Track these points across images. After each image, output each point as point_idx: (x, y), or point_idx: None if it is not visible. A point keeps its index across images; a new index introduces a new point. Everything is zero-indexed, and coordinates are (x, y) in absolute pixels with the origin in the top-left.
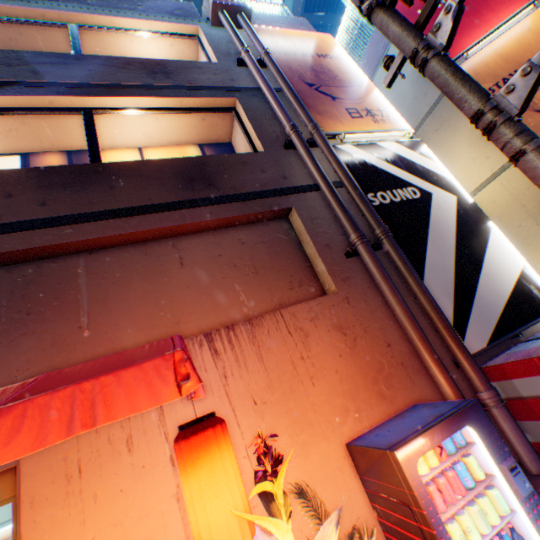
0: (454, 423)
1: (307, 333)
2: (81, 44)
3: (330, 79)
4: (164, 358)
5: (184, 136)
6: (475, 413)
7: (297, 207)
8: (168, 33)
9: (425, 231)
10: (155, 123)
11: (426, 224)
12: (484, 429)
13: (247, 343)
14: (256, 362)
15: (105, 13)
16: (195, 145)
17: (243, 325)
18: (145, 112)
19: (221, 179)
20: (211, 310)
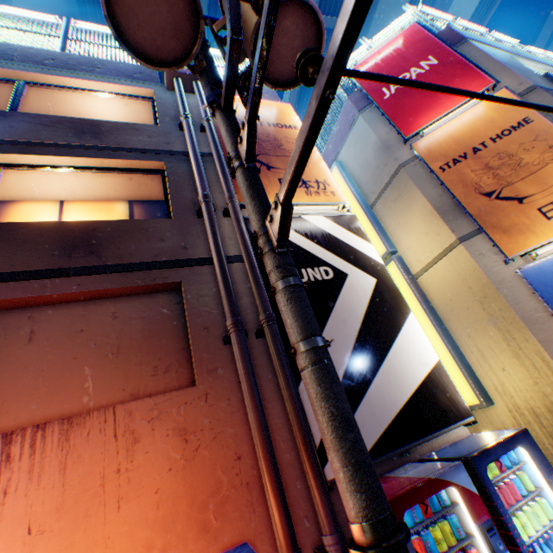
0: None
1: (139, 437)
2: (23, 100)
3: (273, 148)
4: None
5: (112, 192)
6: None
7: (187, 282)
8: (122, 94)
9: (326, 318)
10: (77, 179)
11: (330, 309)
12: None
13: (55, 448)
14: (55, 473)
15: (58, 73)
16: (125, 201)
17: (60, 423)
18: (62, 170)
19: (109, 246)
20: (43, 398)
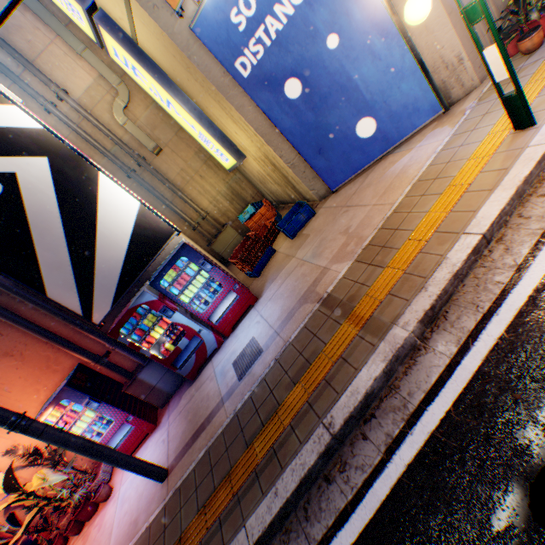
0: (55, 403)
1: None
2: None
3: None
4: None
5: None
6: (67, 392)
7: None
8: None
9: (30, 235)
10: None
11: (27, 224)
12: (73, 395)
13: None
14: None
15: None
16: None
17: None
18: None
19: None
20: None
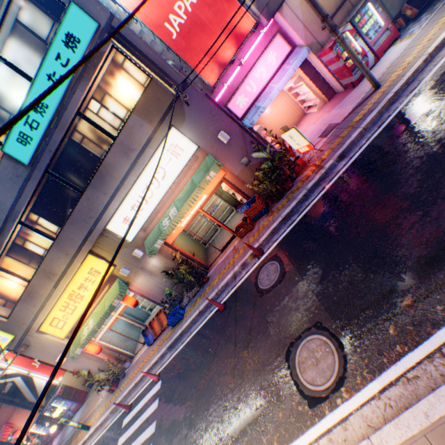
0: (34, 425)
1: (21, 411)
2: None
3: None
4: (2, 438)
5: None
6: (36, 423)
7: None
8: None
9: (22, 389)
10: None
11: (20, 388)
12: (38, 424)
13: (16, 416)
14: (19, 417)
15: None
16: None
17: (13, 415)
18: None
19: None
20: (9, 412)
